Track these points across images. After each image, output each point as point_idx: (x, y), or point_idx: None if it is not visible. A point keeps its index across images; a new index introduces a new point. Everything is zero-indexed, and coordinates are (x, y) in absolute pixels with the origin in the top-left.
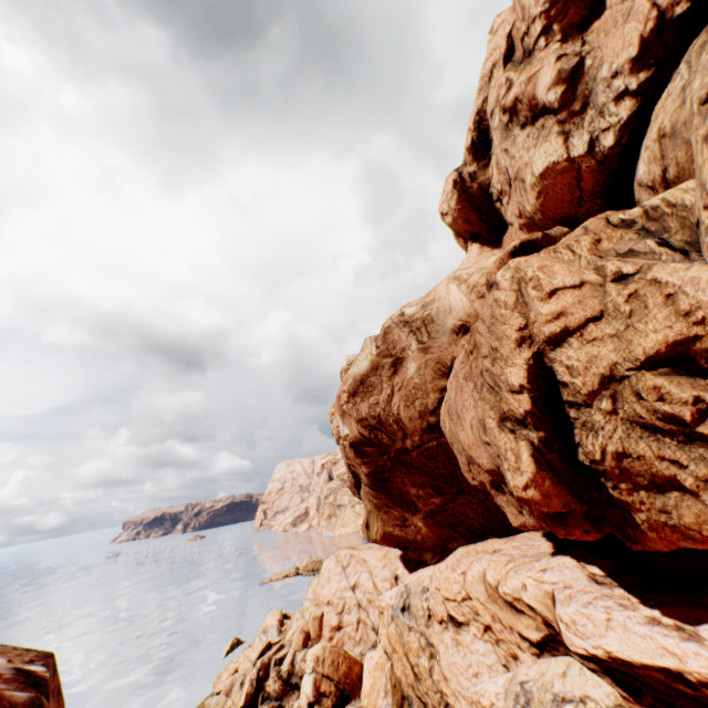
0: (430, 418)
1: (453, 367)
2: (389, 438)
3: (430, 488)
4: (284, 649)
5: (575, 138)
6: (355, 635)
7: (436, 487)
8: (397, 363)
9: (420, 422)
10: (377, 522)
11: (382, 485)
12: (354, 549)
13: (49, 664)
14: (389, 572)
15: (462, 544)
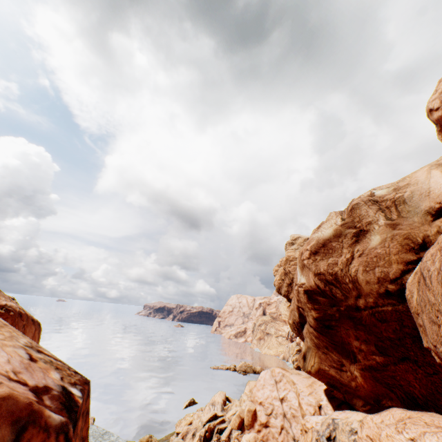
0: (389, 286)
1: (423, 244)
2: (342, 294)
3: (373, 346)
4: (224, 424)
5: None
6: (278, 437)
7: (379, 347)
8: (360, 234)
9: (378, 286)
10: (314, 358)
11: (326, 330)
12: (286, 370)
13: (84, 390)
14: (314, 400)
15: (397, 406)
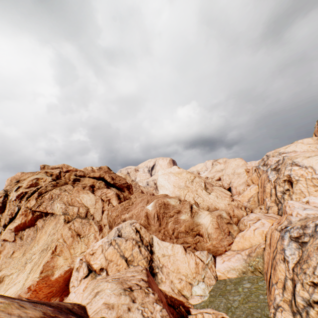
0: None
1: None
2: None
3: None
4: None
5: (0, 229)
6: None
7: None
8: None
9: None
10: None
11: None
12: None
13: None
14: None
15: None
